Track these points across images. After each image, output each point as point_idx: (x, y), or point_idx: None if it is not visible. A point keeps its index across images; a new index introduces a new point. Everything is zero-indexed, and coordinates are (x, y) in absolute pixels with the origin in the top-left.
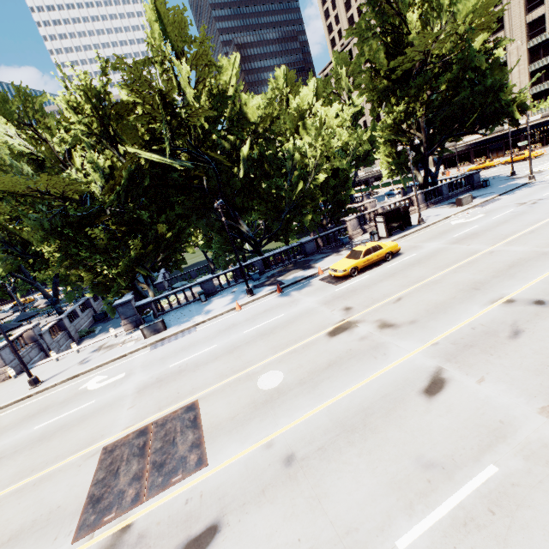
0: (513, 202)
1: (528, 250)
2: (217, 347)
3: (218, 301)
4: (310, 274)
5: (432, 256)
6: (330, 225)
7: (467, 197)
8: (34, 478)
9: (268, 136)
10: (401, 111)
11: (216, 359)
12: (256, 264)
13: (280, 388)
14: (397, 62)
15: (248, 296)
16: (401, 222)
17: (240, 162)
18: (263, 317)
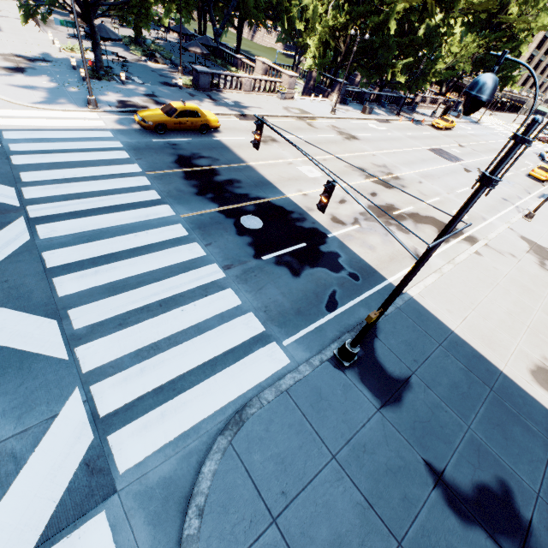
0: (478, 129)
1: (496, 147)
2: (418, 135)
3: (377, 111)
4: (418, 120)
5: (467, 136)
6: (387, 88)
7: (462, 116)
8: (414, 149)
9: (452, 24)
10: (479, 44)
11: (425, 139)
12: (383, 97)
13: (462, 153)
14: (505, 17)
15: (397, 116)
16: (441, 113)
17: (424, 24)
18: (422, 131)
